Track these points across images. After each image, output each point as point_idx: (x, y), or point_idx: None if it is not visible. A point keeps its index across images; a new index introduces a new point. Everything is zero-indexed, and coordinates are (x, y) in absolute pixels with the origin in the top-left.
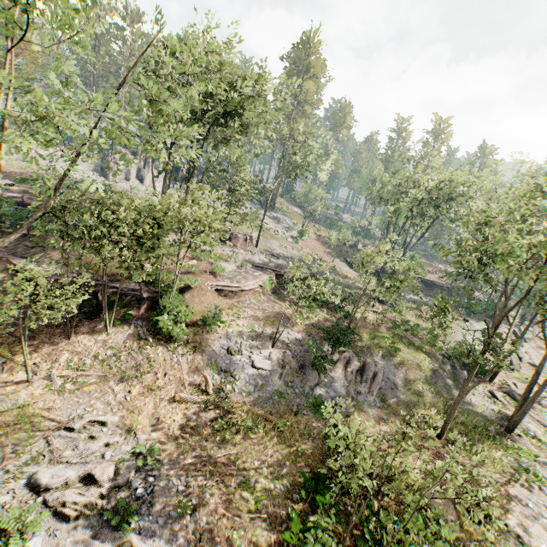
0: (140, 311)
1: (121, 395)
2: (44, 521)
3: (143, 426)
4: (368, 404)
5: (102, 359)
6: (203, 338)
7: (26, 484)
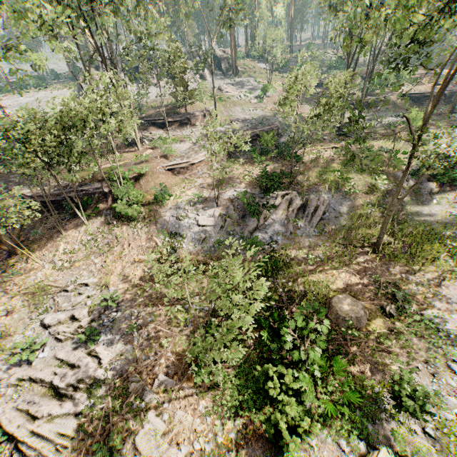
0: (108, 203)
1: (100, 264)
2: (50, 343)
3: (113, 282)
4: (306, 235)
5: (85, 243)
6: (156, 212)
7: (41, 324)
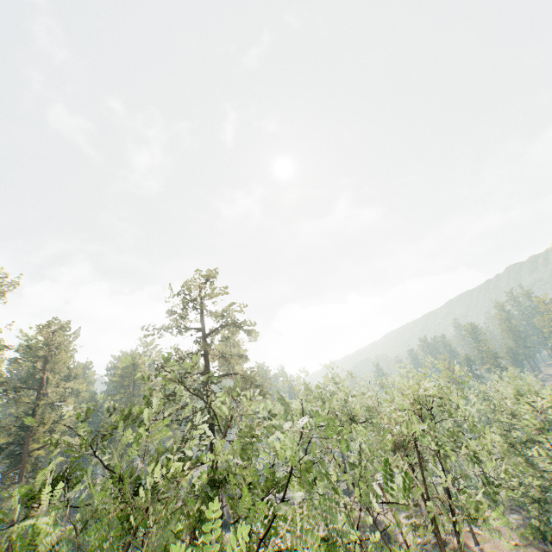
0: None
1: None
2: None
3: None
4: None
5: None
6: None
7: None
